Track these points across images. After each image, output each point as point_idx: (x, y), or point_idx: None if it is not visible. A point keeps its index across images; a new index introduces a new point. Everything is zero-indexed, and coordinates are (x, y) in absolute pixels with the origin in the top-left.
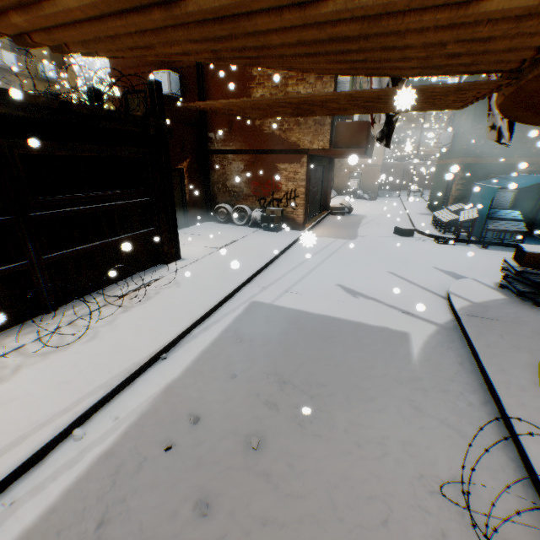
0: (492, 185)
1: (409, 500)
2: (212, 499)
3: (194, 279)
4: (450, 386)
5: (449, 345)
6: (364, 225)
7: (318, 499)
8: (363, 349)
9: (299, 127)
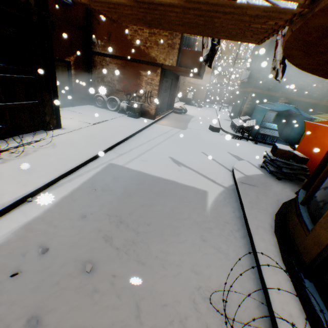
0: (266, 107)
1: (190, 305)
2: (43, 315)
3: (68, 144)
4: (226, 226)
5: (229, 200)
6: (192, 122)
7: (128, 309)
8: (178, 201)
9: (157, 47)
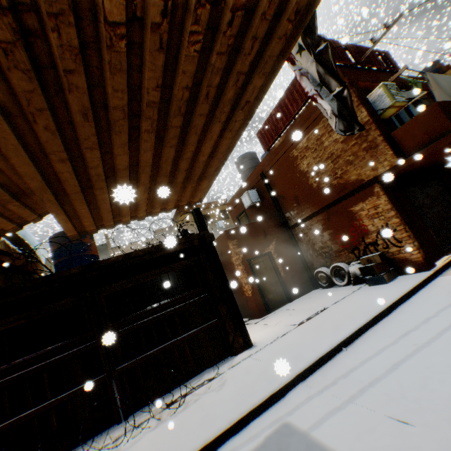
0: None
1: None
2: None
3: (240, 377)
4: None
5: None
6: None
7: None
8: None
9: (352, 165)
